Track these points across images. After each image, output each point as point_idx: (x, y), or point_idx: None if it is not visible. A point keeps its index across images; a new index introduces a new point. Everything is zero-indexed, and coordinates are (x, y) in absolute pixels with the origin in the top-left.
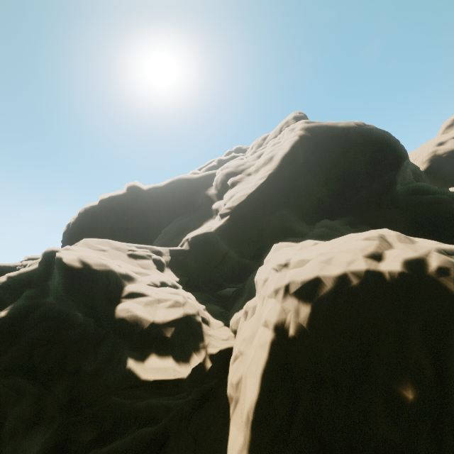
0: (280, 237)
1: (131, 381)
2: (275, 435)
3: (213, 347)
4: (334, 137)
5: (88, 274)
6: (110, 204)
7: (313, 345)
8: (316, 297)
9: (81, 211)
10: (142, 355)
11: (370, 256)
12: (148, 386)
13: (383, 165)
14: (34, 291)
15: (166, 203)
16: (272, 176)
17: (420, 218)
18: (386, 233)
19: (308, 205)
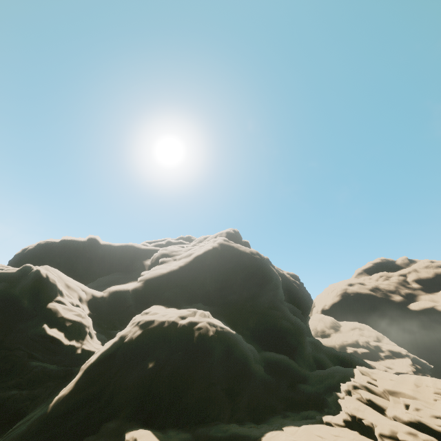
0: (164, 304)
1: (42, 332)
2: (92, 379)
3: (86, 346)
4: (233, 255)
5: (46, 282)
6: (68, 245)
7: (132, 346)
8: (147, 328)
9: (42, 242)
10: (51, 327)
11: (181, 317)
12: (47, 339)
13: (251, 282)
14: (8, 284)
15: (112, 259)
16: (183, 266)
17: (260, 322)
18: (199, 311)
19: (199, 292)
